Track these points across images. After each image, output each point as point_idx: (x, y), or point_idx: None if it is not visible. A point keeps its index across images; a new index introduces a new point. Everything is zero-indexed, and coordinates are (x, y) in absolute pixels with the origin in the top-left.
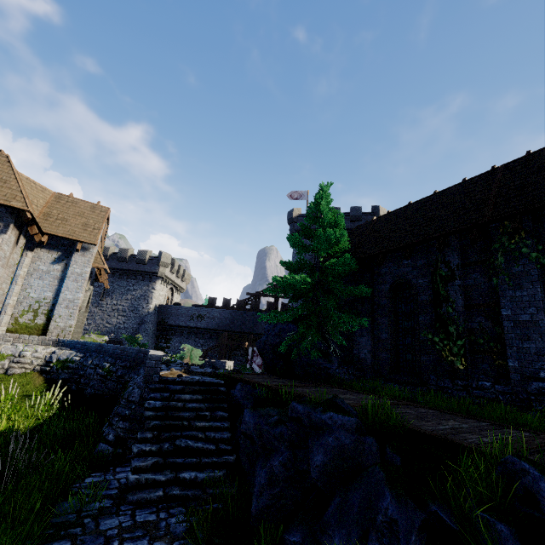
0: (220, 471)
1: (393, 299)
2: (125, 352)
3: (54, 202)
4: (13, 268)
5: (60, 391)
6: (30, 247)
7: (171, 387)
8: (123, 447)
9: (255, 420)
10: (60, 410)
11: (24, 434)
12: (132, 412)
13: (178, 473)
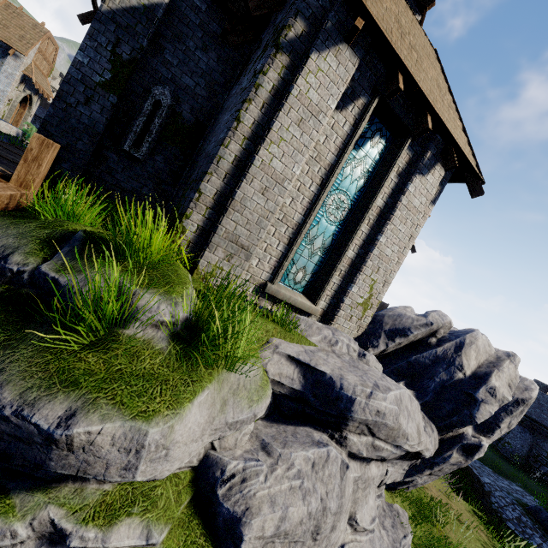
0: None
1: None
2: None
3: (2, 8)
4: None
5: None
6: None
7: None
8: None
9: None
10: None
11: None
12: None
13: None
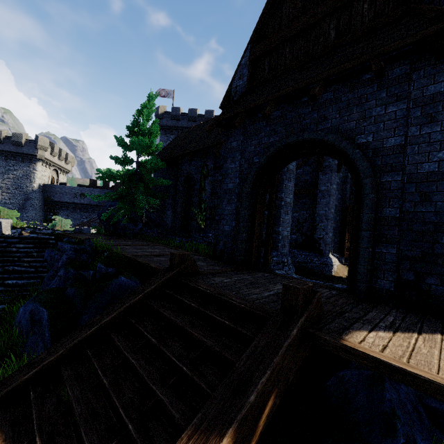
0: (35, 280)
1: (186, 187)
2: None
3: None
4: None
5: None
6: None
7: (9, 240)
8: None
9: (49, 253)
10: None
11: None
12: None
13: (4, 281)
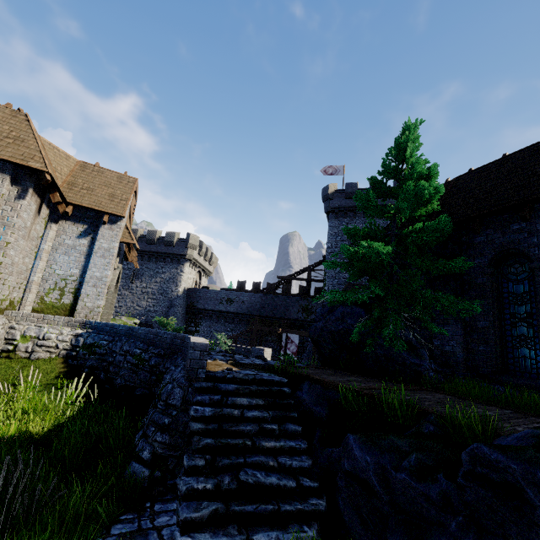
0: (311, 527)
1: (495, 276)
2: (159, 336)
3: (78, 171)
4: (36, 241)
5: (88, 380)
6: (54, 219)
7: (222, 386)
8: (163, 469)
9: (375, 457)
10: (87, 403)
11: (40, 438)
12: (172, 420)
13: (250, 532)
